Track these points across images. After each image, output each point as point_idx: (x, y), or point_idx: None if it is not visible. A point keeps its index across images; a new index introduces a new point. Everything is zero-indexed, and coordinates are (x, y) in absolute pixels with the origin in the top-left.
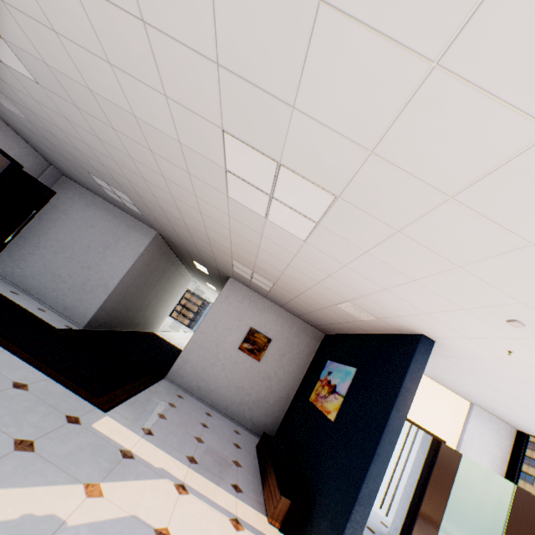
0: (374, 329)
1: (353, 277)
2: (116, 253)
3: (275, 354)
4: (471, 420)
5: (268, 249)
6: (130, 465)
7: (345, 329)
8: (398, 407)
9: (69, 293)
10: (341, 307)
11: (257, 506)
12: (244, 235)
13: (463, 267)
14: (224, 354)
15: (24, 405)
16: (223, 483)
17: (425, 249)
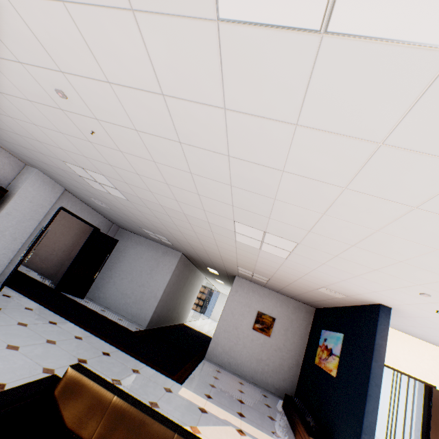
0: (348, 303)
1: (321, 275)
2: (158, 272)
3: (280, 329)
4: None
5: (263, 262)
6: (207, 416)
7: (329, 304)
8: (375, 359)
9: (134, 305)
10: (320, 290)
11: None
12: (246, 255)
13: (377, 270)
14: (242, 334)
15: (143, 382)
16: (266, 430)
17: (354, 263)
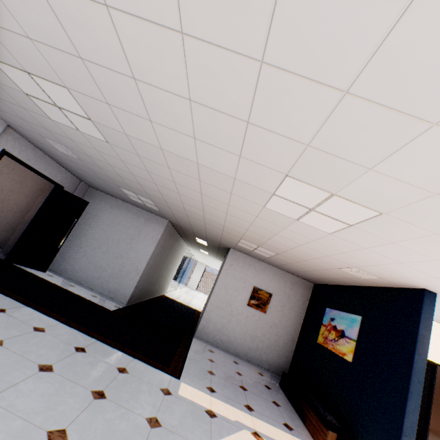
0: (371, 283)
1: (369, 255)
2: (140, 242)
3: (277, 305)
4: None
5: (286, 235)
6: (218, 423)
7: (339, 282)
8: (418, 352)
9: (110, 279)
10: (344, 270)
11: (307, 439)
12: (265, 227)
13: None
14: (236, 311)
15: (133, 386)
16: (278, 424)
17: None
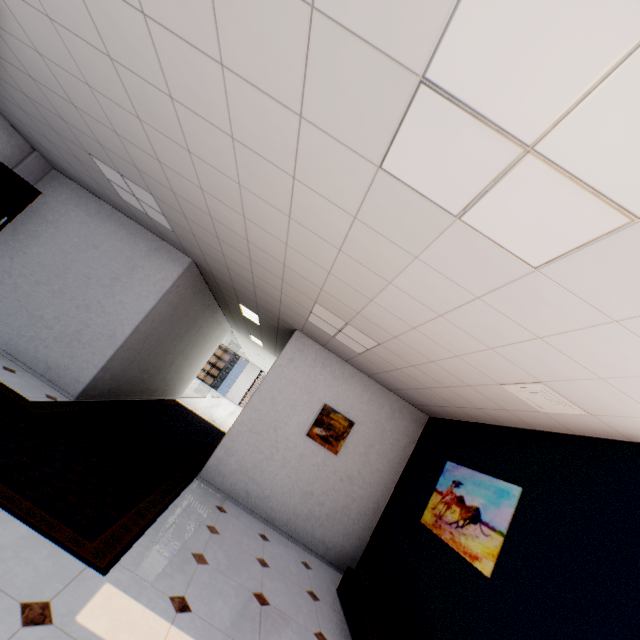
0: (555, 426)
1: (609, 345)
2: (130, 288)
3: (359, 443)
4: None
5: (411, 286)
6: None
7: (481, 417)
8: None
9: (55, 345)
10: (509, 388)
11: None
12: (369, 259)
13: None
14: (285, 442)
15: None
16: None
17: None
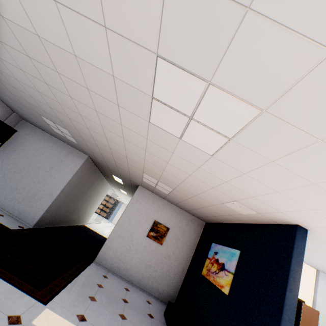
0: (250, 220)
1: (248, 183)
2: (59, 171)
3: (172, 238)
4: (319, 283)
5: (175, 164)
6: None
7: (224, 220)
8: (290, 287)
9: (23, 201)
10: (227, 205)
11: None
12: (157, 154)
13: None
14: (136, 240)
15: None
16: None
17: None
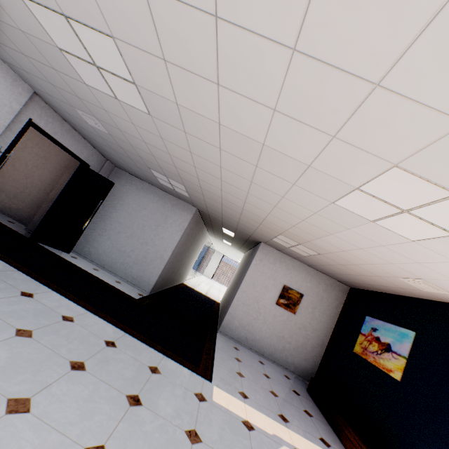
0: (433, 297)
1: None
2: (166, 229)
3: (307, 307)
4: None
5: (344, 237)
6: (257, 437)
7: (386, 290)
8: None
9: (134, 266)
10: (403, 280)
11: None
12: (320, 225)
13: None
14: (264, 309)
15: (168, 390)
16: (314, 439)
17: None
